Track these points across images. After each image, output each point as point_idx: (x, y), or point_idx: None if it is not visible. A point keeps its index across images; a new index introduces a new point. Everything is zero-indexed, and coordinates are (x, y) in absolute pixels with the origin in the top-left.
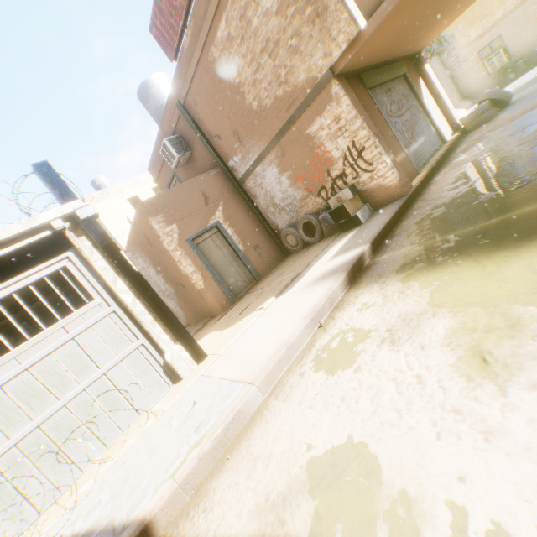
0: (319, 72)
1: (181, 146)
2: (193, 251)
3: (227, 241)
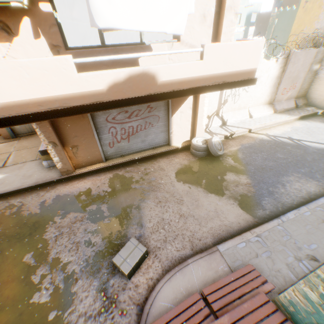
0: None
1: None
2: None
3: None
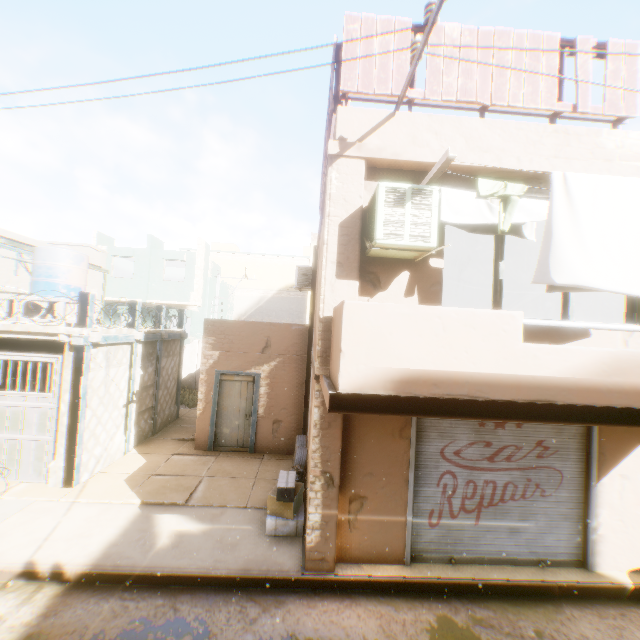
0: None
1: (308, 278)
2: (214, 383)
3: (254, 396)
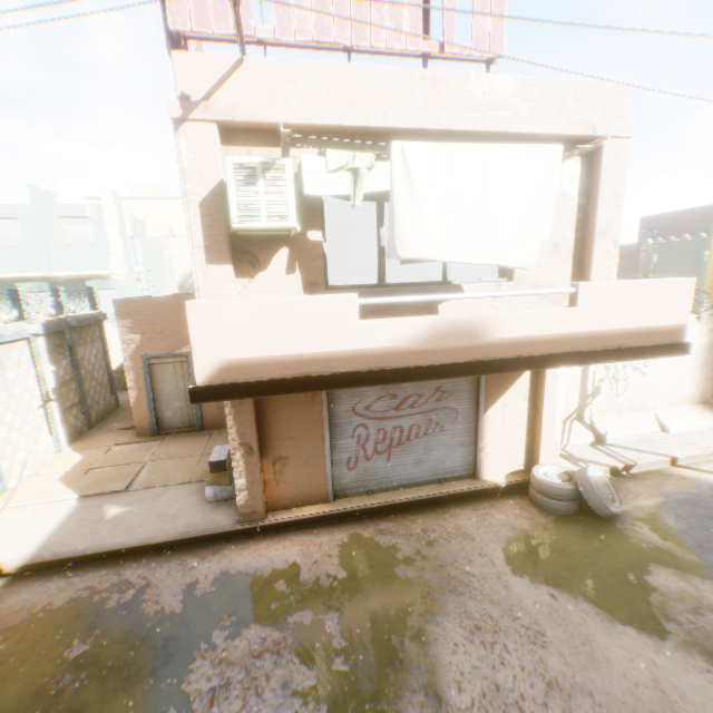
0: None
1: None
2: (143, 369)
3: (191, 376)
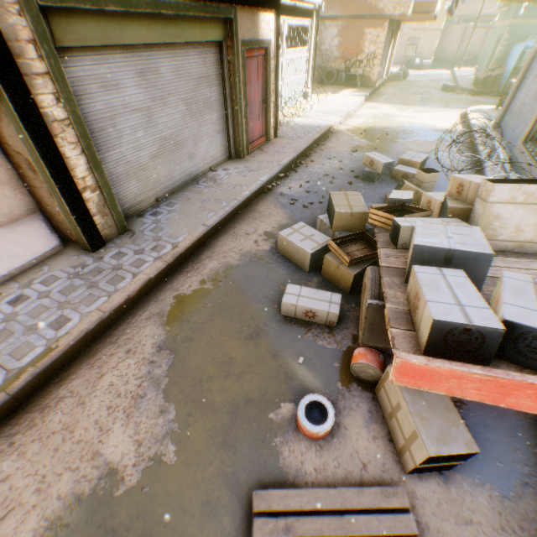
0: (387, 12)
1: None
2: None
3: None
